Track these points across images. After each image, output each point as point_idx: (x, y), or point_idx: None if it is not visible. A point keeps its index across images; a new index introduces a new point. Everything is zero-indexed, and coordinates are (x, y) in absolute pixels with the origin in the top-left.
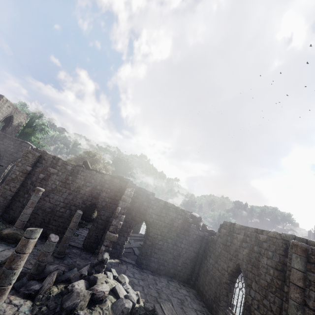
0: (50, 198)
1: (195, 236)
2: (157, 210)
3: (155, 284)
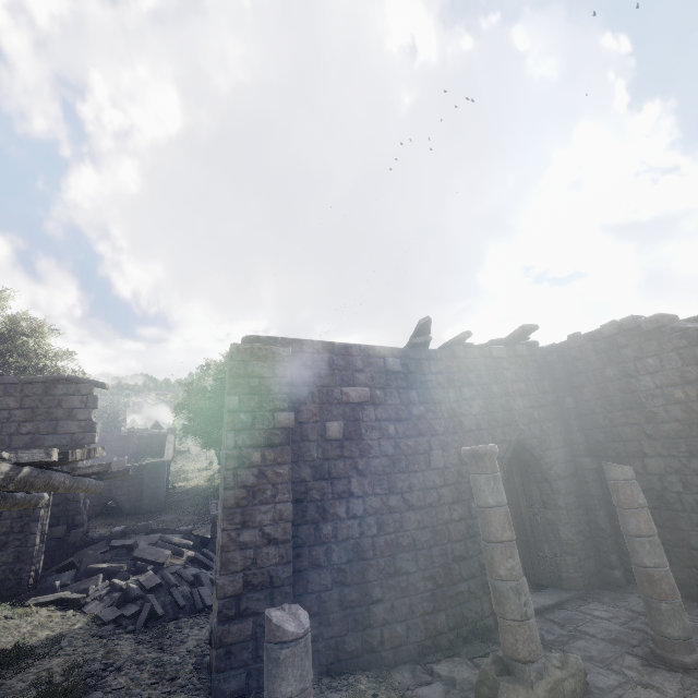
0: (404, 491)
1: None
2: None
3: None
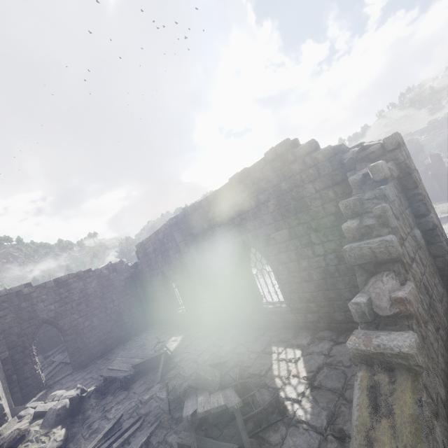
0: None
1: (123, 283)
2: (51, 298)
3: (108, 361)
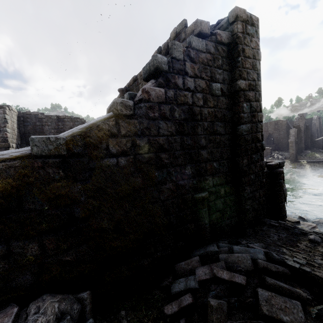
0: None
1: None
2: (53, 125)
3: None
